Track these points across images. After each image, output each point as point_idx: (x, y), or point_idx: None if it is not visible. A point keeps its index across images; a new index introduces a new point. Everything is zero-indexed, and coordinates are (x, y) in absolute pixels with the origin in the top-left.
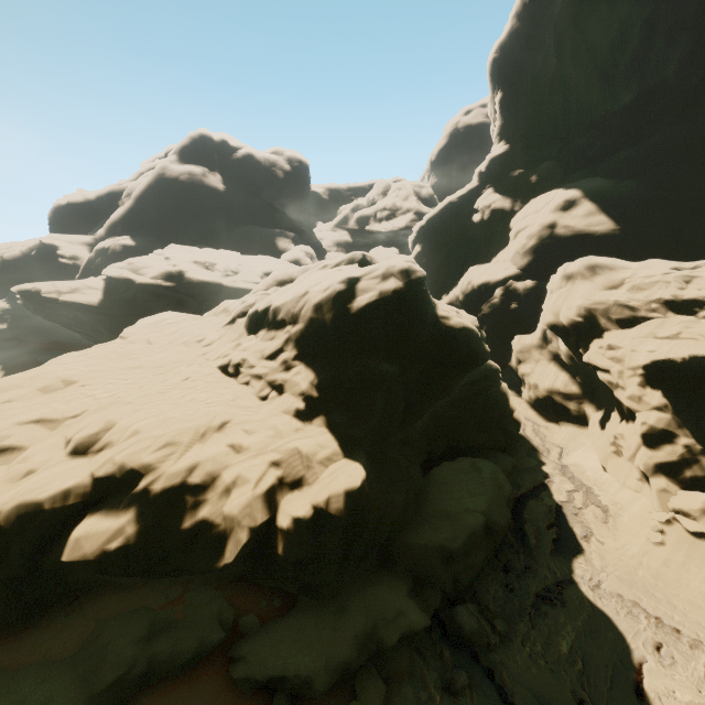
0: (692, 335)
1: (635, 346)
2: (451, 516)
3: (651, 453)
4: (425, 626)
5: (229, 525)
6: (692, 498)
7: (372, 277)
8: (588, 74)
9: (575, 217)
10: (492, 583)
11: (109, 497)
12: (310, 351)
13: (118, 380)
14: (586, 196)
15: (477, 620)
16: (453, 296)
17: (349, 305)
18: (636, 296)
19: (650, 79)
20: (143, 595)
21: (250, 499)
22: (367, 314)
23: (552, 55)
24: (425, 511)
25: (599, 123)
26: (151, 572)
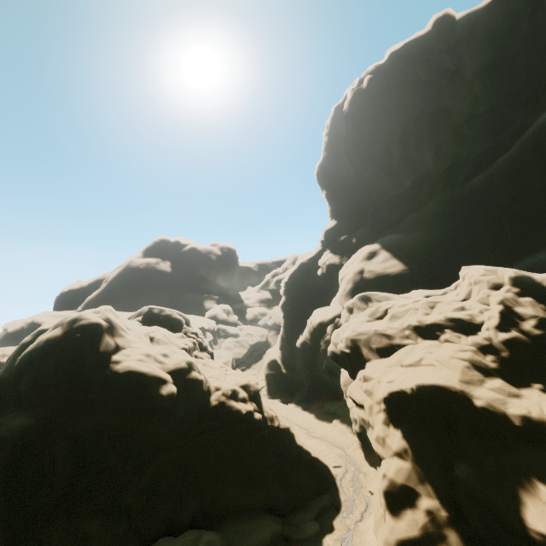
0: (430, 361)
1: (379, 376)
2: None
3: (393, 522)
4: None
5: None
6: None
7: (51, 327)
8: (376, 173)
9: (375, 263)
10: None
11: None
12: None
13: None
14: (383, 247)
15: None
16: (305, 335)
17: (19, 356)
18: (393, 325)
19: (418, 170)
20: None
21: None
22: (24, 364)
23: (350, 166)
24: None
25: (394, 200)
26: None
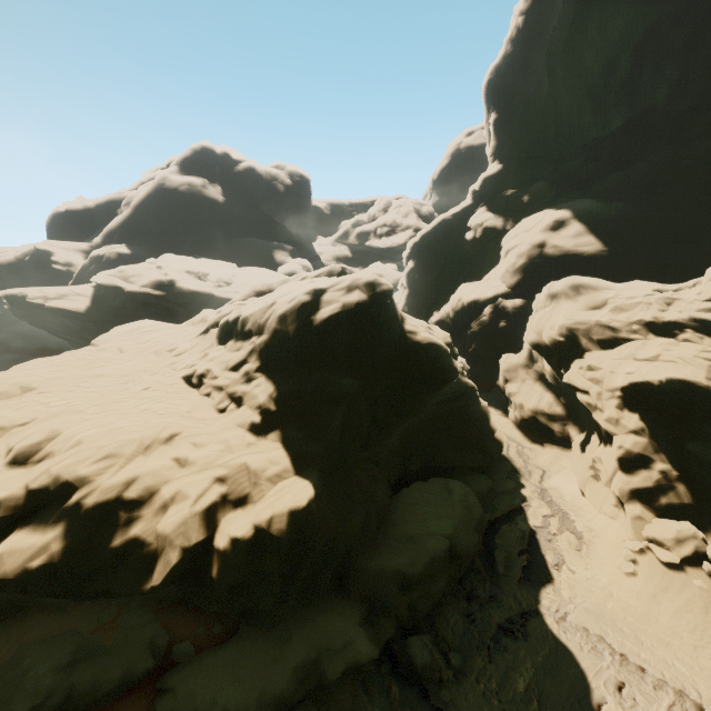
0: (671, 358)
1: (613, 367)
2: (413, 539)
3: (627, 478)
4: (373, 658)
5: (161, 545)
6: (666, 526)
7: (338, 288)
8: (580, 98)
9: (564, 237)
10: (454, 612)
11: (42, 511)
12: (272, 363)
13: (79, 388)
14: (575, 217)
15: (430, 653)
16: (444, 313)
17: (313, 317)
18: (617, 317)
19: (640, 105)
20: (74, 617)
21: (186, 517)
22: (330, 326)
23: (544, 79)
24: (387, 534)
25: (591, 147)
26: (75, 593)
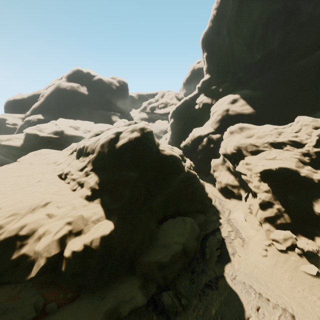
0: (280, 158)
1: (256, 163)
2: (166, 246)
3: (263, 212)
4: (144, 304)
5: (36, 256)
6: (279, 233)
7: (127, 131)
8: (242, 46)
9: (237, 106)
10: (185, 279)
11: None
12: (98, 167)
13: (7, 182)
14: (241, 97)
15: (172, 299)
16: (187, 142)
17: (115, 145)
18: (258, 141)
19: (267, 49)
20: None
21: (50, 242)
22: (123, 149)
23: (226, 38)
24: (154, 244)
25: (247, 67)
26: None
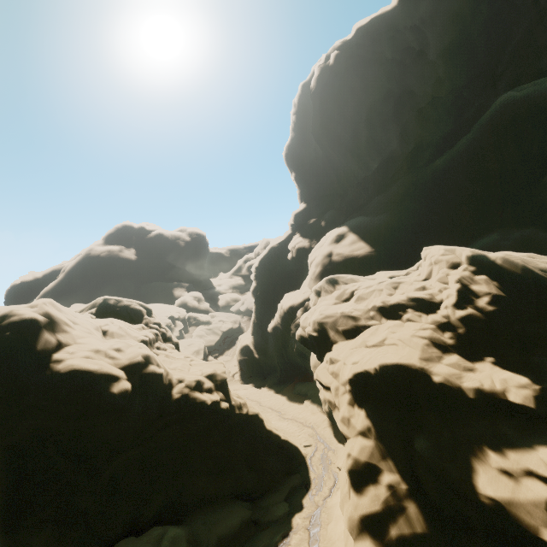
0: (393, 340)
1: (345, 358)
2: None
3: (357, 499)
4: None
5: None
6: None
7: None
8: (344, 155)
9: (343, 246)
10: None
11: None
12: None
13: None
14: (351, 230)
15: None
16: (276, 320)
17: None
18: (358, 306)
19: (384, 152)
20: None
21: None
22: None
23: (318, 147)
24: None
25: (361, 183)
26: None
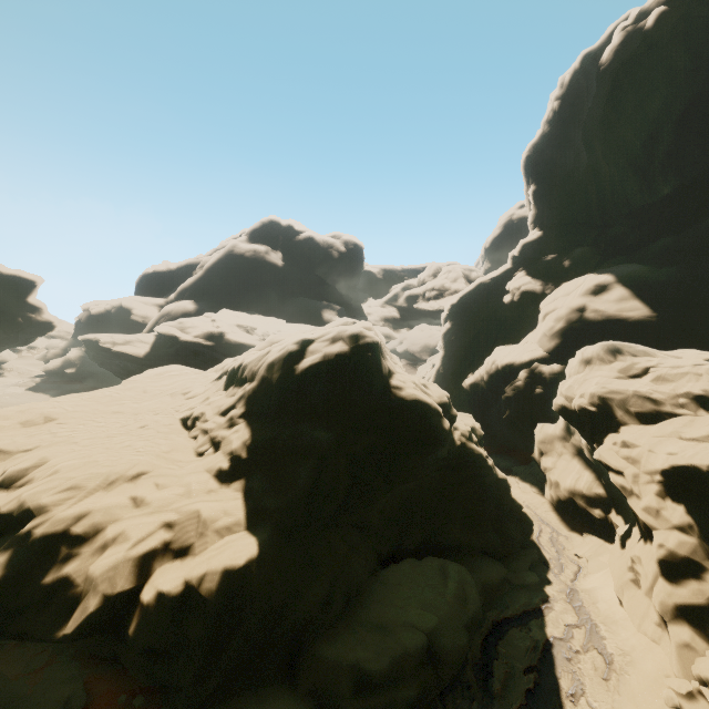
0: None
1: (652, 445)
2: (385, 628)
3: (671, 588)
4: None
5: (86, 588)
6: None
7: (324, 339)
8: (621, 169)
9: (606, 301)
10: None
11: (2, 536)
12: (256, 410)
13: (92, 422)
14: (619, 281)
15: None
16: (478, 376)
17: (296, 366)
18: (660, 388)
19: (689, 173)
20: (7, 658)
21: (119, 560)
22: (310, 376)
23: (583, 153)
24: (356, 616)
25: (637, 213)
26: None
